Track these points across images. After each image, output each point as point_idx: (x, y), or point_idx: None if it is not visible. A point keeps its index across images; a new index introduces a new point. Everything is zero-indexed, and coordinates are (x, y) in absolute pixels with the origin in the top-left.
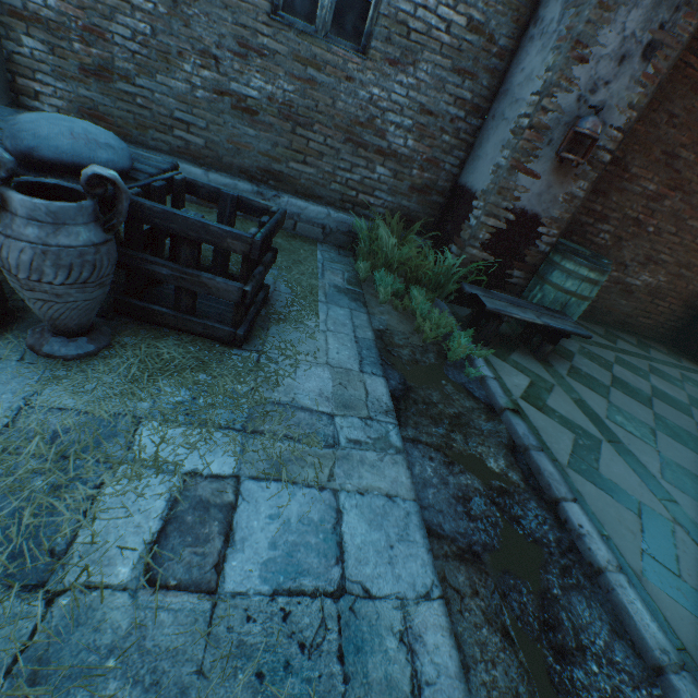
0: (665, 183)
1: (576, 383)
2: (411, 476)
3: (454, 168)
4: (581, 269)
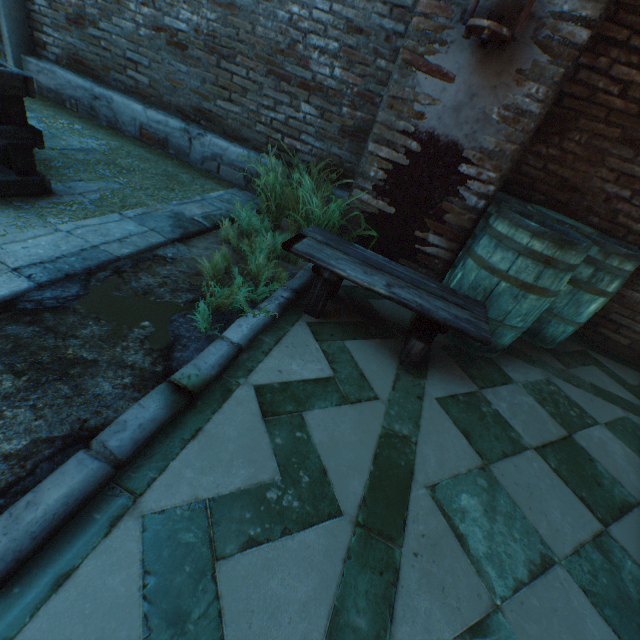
0: None
1: (441, 414)
2: None
3: None
4: (519, 234)
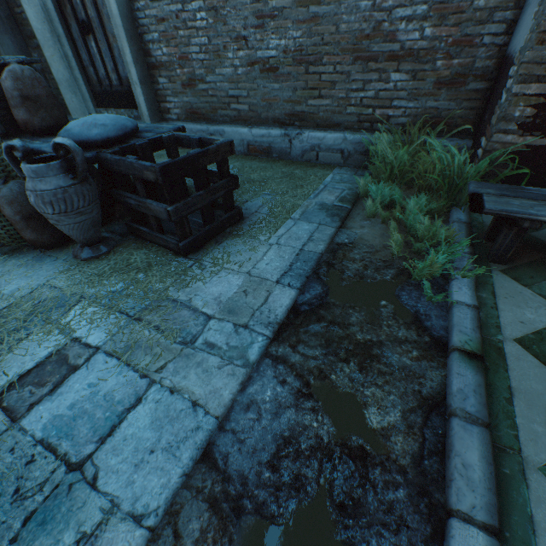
0: None
1: None
2: (237, 392)
3: (498, 37)
4: None
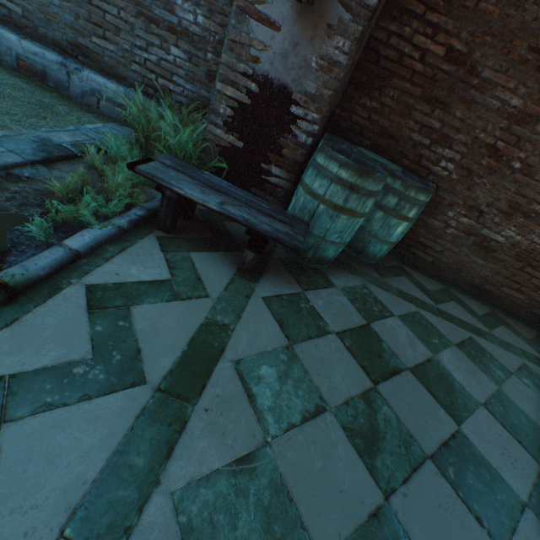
0: (538, 98)
1: (263, 309)
2: None
3: None
4: (331, 164)
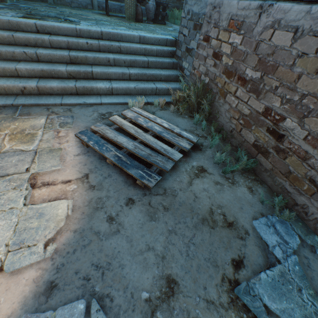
0: None
1: None
2: None
3: None
4: None
